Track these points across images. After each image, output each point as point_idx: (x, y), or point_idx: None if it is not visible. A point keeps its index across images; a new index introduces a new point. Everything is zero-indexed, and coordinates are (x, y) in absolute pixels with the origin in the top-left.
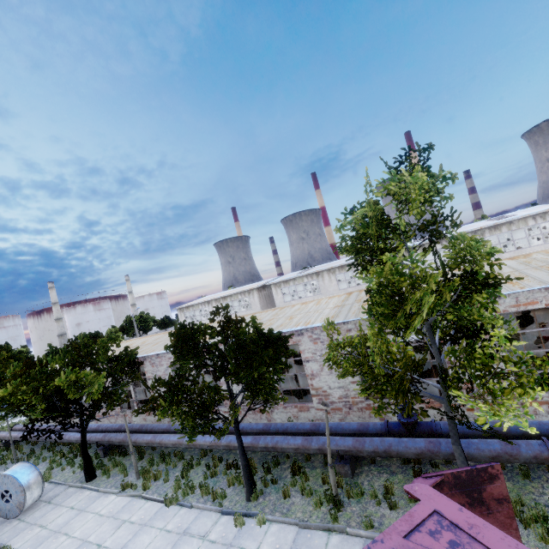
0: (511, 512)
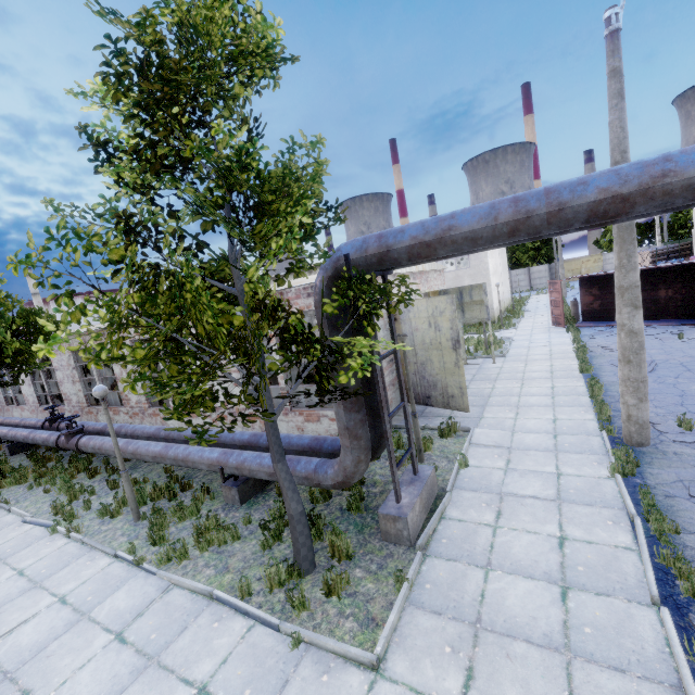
0: None
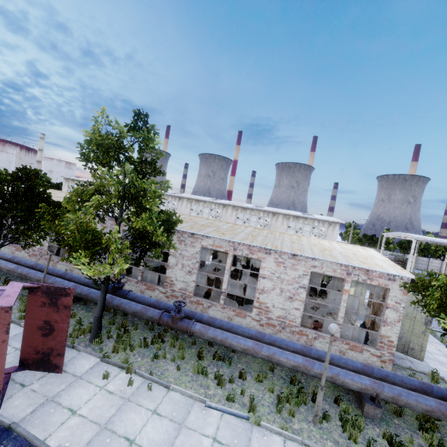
0: (69, 314)
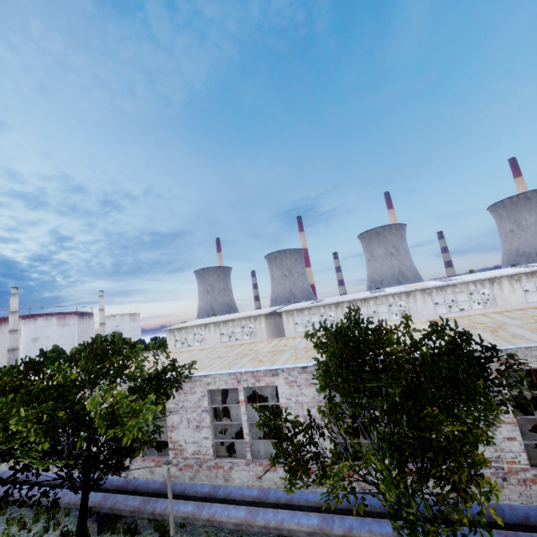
0: None
